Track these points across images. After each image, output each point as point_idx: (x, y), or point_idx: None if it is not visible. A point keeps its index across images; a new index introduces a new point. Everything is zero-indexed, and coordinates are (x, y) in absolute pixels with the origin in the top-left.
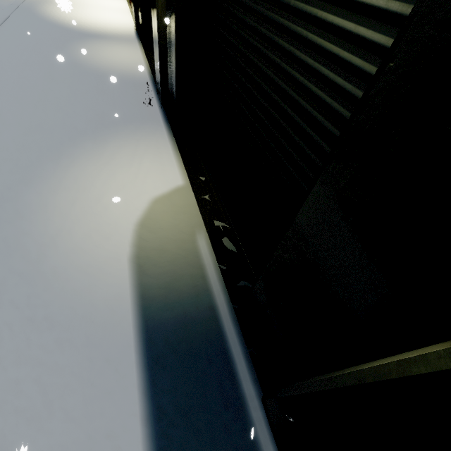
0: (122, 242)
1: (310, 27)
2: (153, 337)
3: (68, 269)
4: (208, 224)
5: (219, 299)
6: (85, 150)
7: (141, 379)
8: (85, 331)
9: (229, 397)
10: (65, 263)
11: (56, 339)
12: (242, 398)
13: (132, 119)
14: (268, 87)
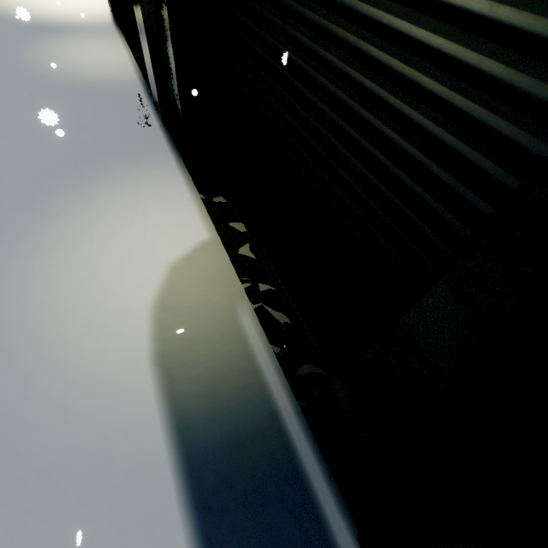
0: (136, 337)
1: (396, 7)
2: (199, 473)
3: (65, 390)
4: (250, 290)
5: (281, 400)
6: (65, 204)
7: (192, 540)
8: (103, 481)
9: (314, 542)
10: (59, 382)
11: (61, 501)
12: (331, 541)
13: (126, 149)
14: (323, 103)
